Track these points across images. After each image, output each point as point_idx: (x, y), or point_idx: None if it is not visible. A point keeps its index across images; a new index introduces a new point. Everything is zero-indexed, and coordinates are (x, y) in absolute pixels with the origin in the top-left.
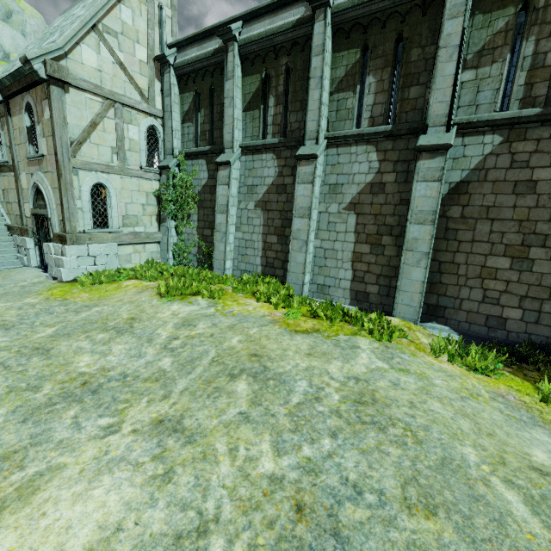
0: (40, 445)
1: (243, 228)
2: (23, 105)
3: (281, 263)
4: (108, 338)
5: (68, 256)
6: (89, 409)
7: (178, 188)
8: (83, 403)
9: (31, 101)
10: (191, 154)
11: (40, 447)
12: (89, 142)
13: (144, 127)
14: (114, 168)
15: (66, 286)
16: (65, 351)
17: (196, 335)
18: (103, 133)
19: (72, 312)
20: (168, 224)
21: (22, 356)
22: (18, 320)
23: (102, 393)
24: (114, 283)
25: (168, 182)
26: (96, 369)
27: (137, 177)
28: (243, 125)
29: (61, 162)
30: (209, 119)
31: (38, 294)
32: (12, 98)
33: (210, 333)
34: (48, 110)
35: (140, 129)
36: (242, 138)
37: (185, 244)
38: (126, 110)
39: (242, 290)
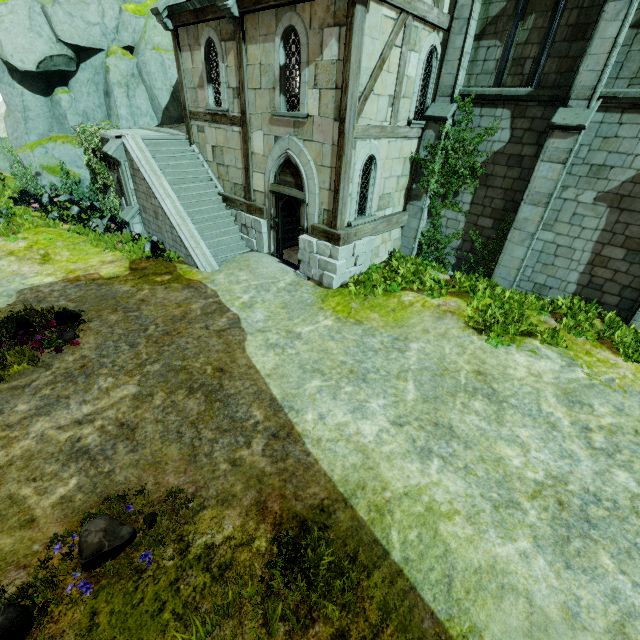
0: (638, 618)
1: (558, 228)
2: (278, 29)
3: (619, 289)
4: (494, 413)
5: (339, 259)
6: (622, 558)
7: (450, 152)
8: (600, 543)
9: (298, 24)
10: (484, 98)
11: (639, 621)
12: (372, 93)
13: (424, 53)
14: (386, 129)
15: (335, 295)
16: (471, 434)
17: (613, 428)
18: (386, 74)
19: (394, 350)
20: (423, 204)
21: (437, 439)
22: (357, 364)
23: (602, 527)
24: (390, 296)
25: (439, 145)
26: (547, 478)
27: (401, 138)
28: (620, 54)
29: (346, 133)
30: (542, 36)
31: (321, 310)
32: (252, 13)
33: (631, 428)
34: (335, 46)
35: (420, 57)
36: (607, 79)
37: (441, 232)
38: (414, 26)
39: (582, 332)
